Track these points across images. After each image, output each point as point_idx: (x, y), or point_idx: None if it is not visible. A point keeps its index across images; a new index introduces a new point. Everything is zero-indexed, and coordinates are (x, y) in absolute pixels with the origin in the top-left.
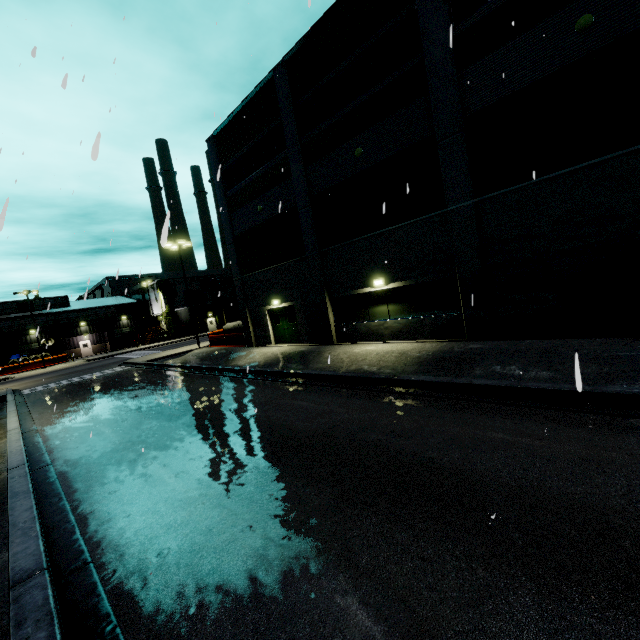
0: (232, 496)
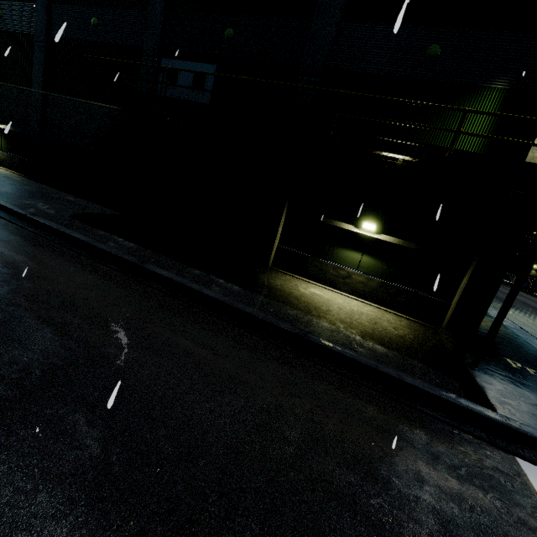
0: None
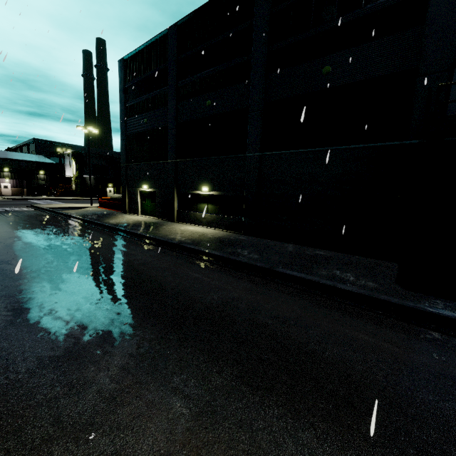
0: (48, 280)
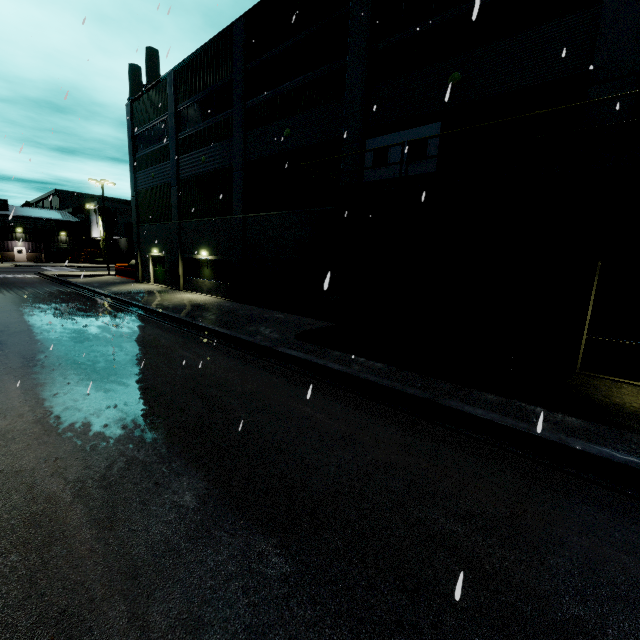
0: None
